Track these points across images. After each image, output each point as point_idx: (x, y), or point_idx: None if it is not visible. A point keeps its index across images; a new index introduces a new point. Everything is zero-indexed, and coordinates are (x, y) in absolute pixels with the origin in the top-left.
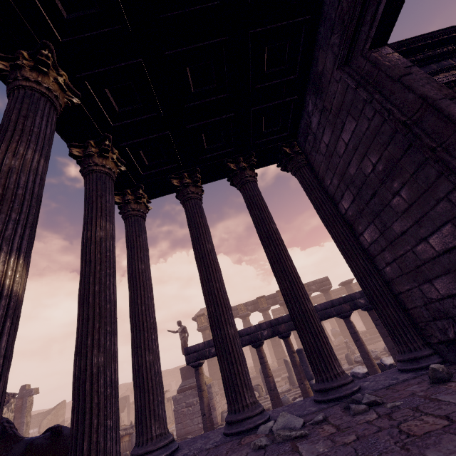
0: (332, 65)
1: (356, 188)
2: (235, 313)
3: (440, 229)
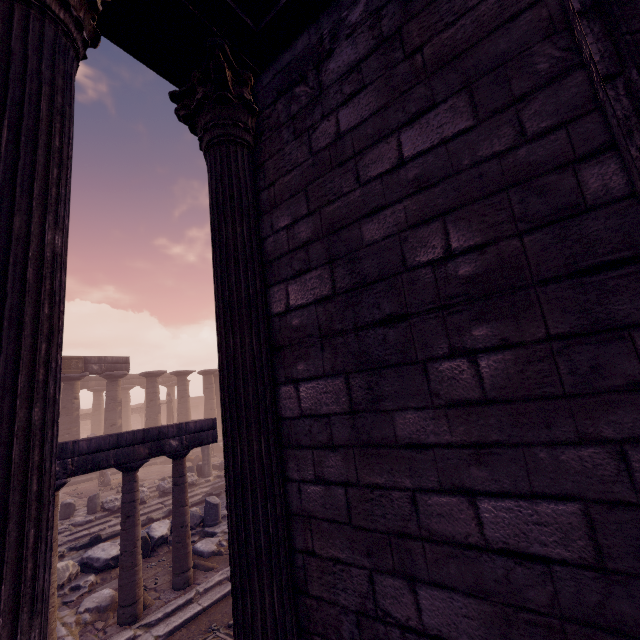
0: None
1: (355, 277)
2: None
3: (536, 501)
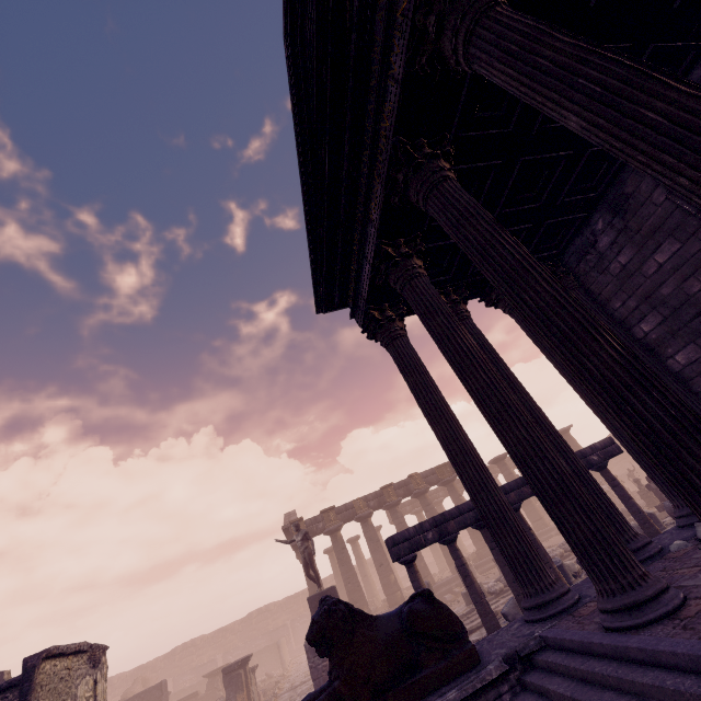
0: (650, 189)
1: (670, 309)
2: (350, 513)
3: None
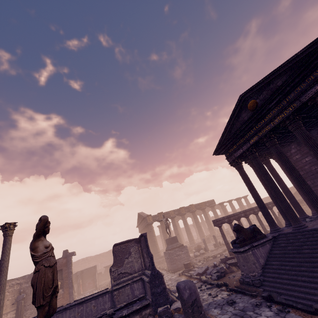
0: None
1: (306, 172)
2: (168, 215)
3: None
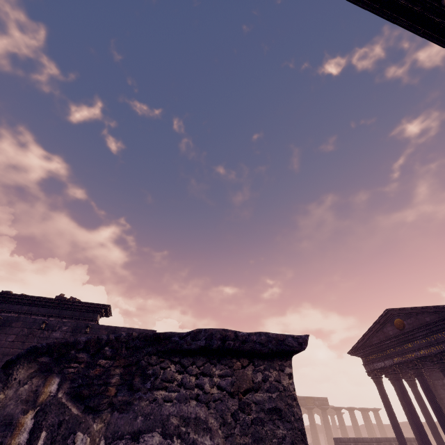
0: None
1: None
2: None
3: None
